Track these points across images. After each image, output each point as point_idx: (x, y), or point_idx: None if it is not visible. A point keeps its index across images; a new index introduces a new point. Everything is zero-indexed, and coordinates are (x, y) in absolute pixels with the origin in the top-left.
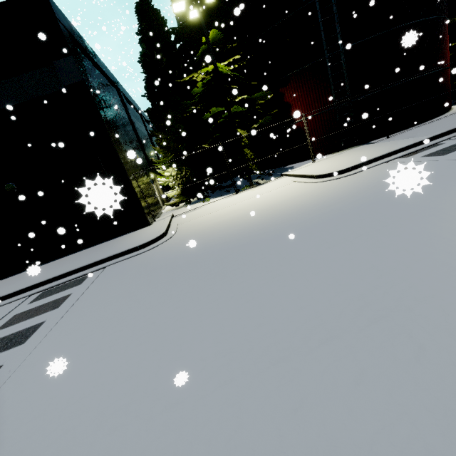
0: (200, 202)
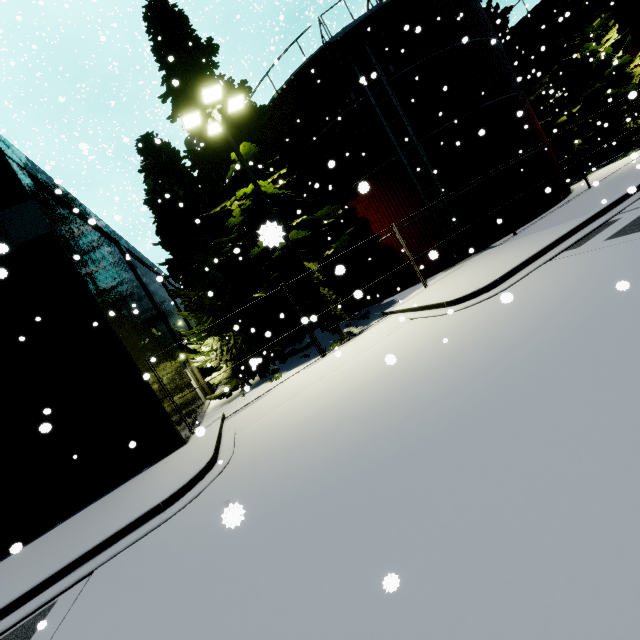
0: (266, 383)
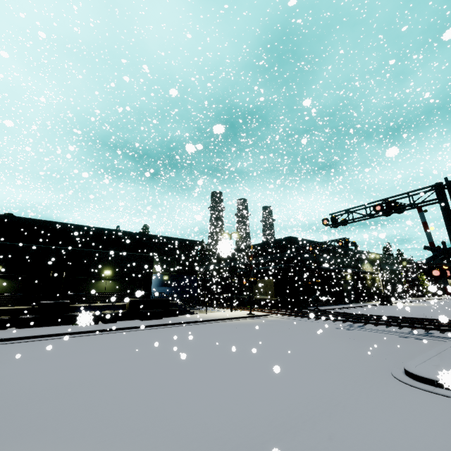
0: None
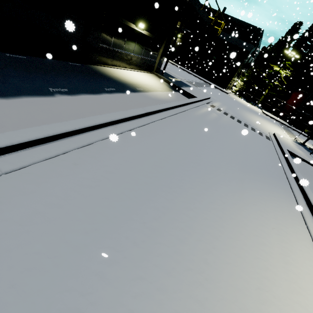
0: (238, 97)
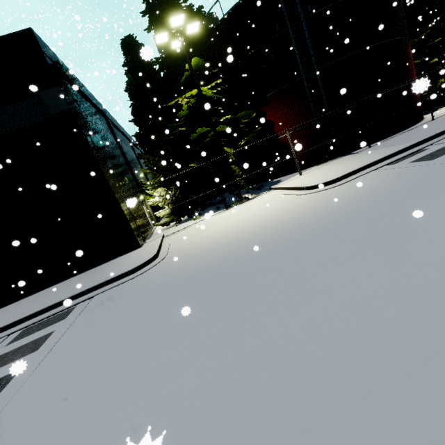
0: (191, 220)
